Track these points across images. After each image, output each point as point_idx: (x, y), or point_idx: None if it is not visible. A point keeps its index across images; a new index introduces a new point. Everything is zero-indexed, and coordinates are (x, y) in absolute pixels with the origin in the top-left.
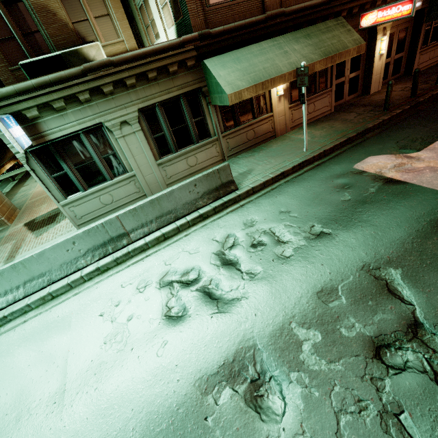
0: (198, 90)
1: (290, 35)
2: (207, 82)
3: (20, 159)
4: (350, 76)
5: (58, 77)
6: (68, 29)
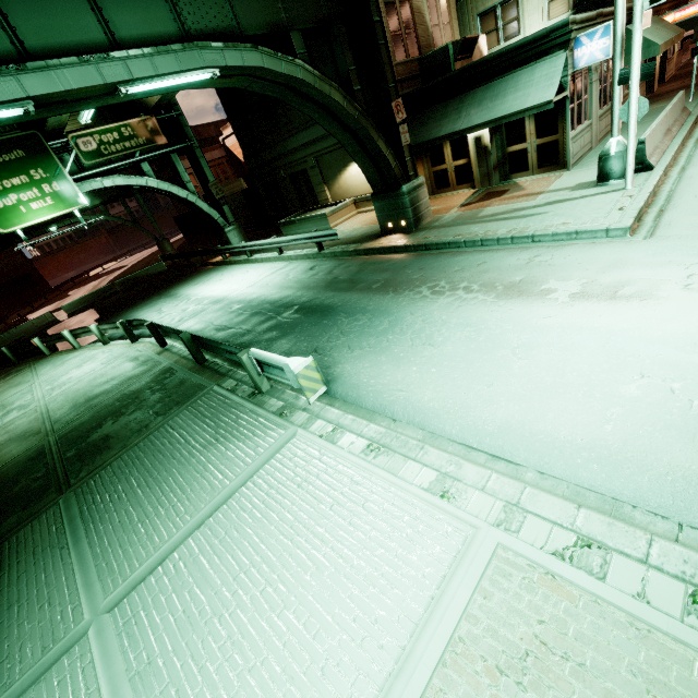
0: (612, 55)
1: None
2: None
3: (568, 82)
4: None
5: (590, 16)
6: (428, 32)
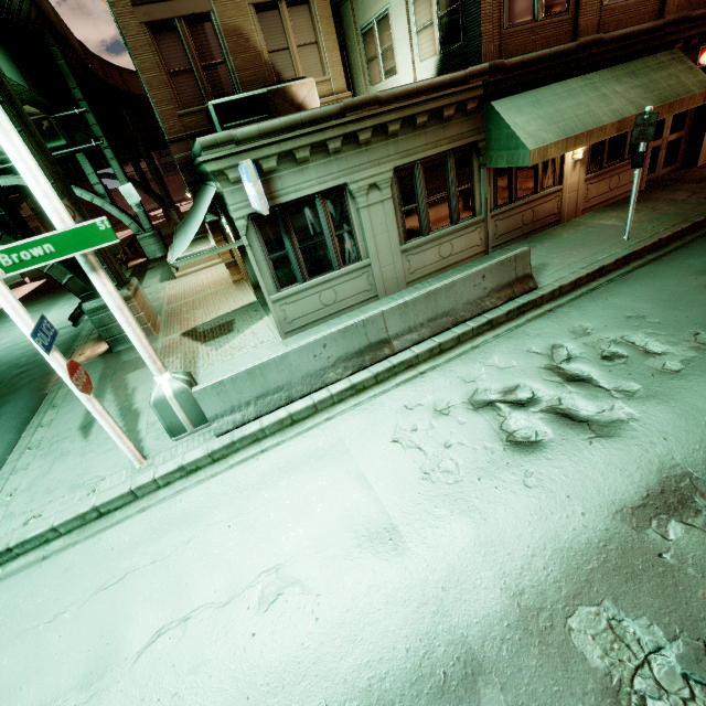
0: (472, 146)
1: (607, 73)
2: (486, 134)
3: (239, 228)
4: (669, 139)
5: (311, 116)
6: (261, 61)
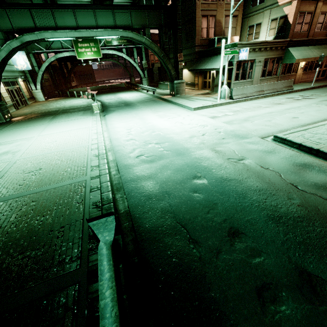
0: (280, 57)
1: (313, 47)
2: (284, 55)
3: (234, 63)
4: (323, 69)
5: (255, 42)
6: (222, 29)
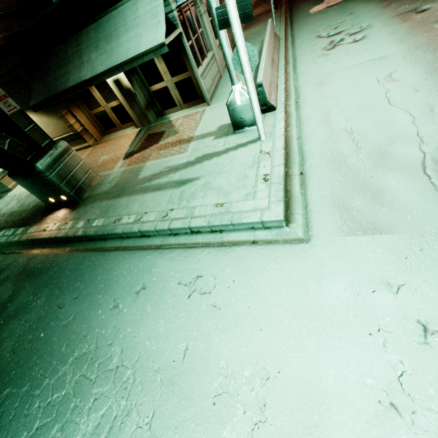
0: None
1: None
2: None
3: (176, 17)
4: None
5: None
6: None
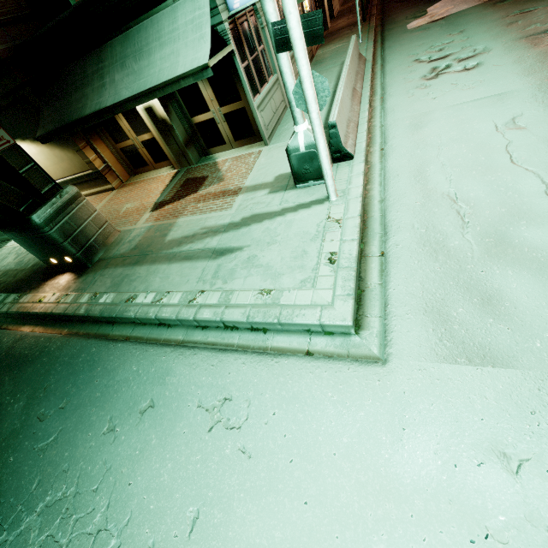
0: None
1: None
2: None
3: (227, 31)
4: None
5: None
6: None
